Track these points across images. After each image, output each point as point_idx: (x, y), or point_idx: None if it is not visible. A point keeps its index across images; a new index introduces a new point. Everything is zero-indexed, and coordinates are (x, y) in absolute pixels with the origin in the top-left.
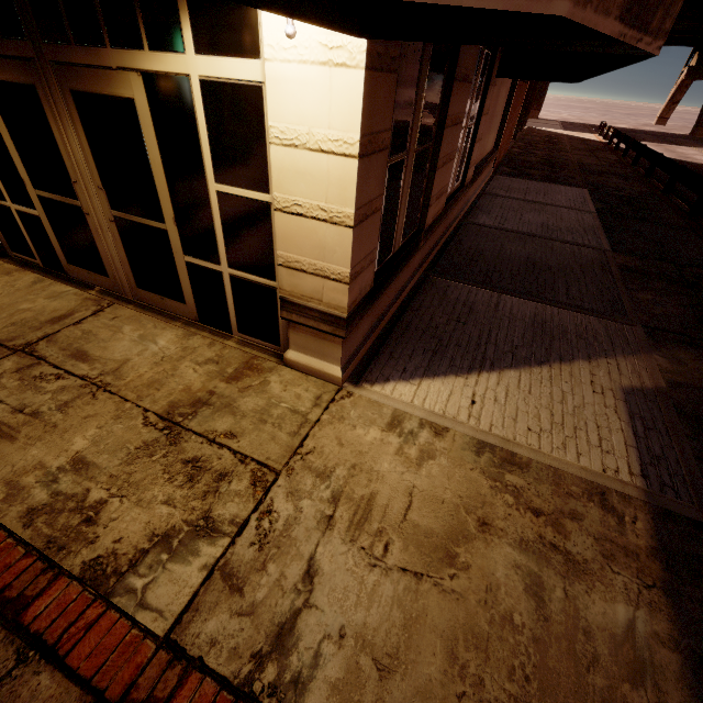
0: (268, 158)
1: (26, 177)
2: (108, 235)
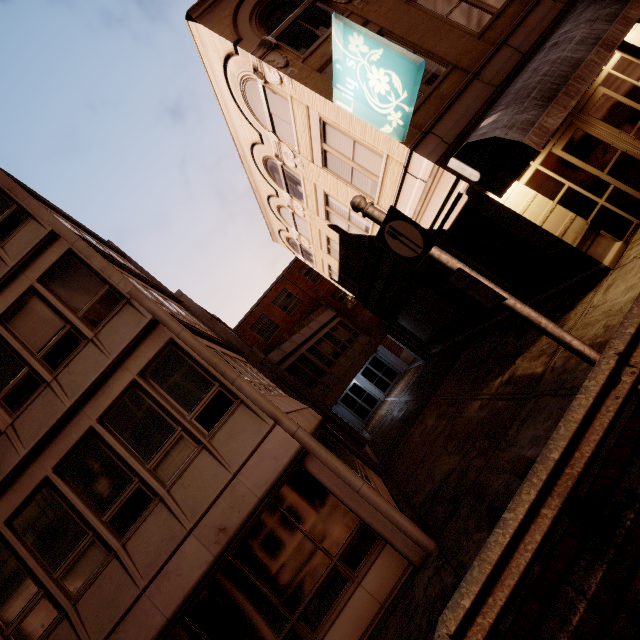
0: (639, 63)
1: (597, 172)
2: (638, 149)
